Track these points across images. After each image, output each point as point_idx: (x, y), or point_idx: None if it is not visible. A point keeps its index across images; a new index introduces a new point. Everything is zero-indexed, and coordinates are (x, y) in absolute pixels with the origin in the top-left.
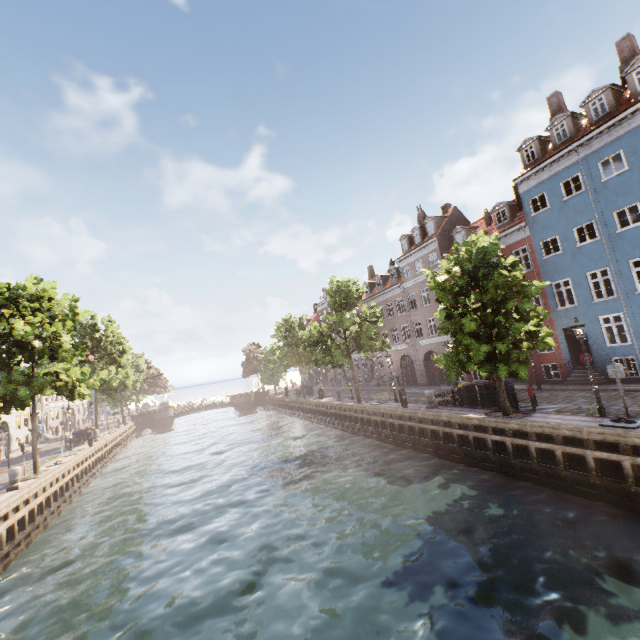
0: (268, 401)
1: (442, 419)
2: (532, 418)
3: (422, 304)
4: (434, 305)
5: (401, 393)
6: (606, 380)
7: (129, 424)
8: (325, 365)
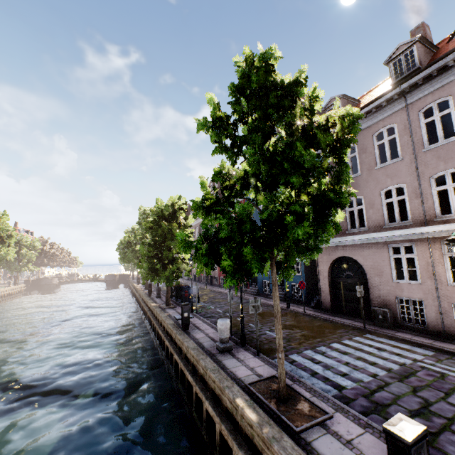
0: (127, 281)
1: (148, 304)
2: (169, 309)
3: None
4: None
5: (149, 286)
6: (260, 293)
7: (18, 285)
8: (125, 262)
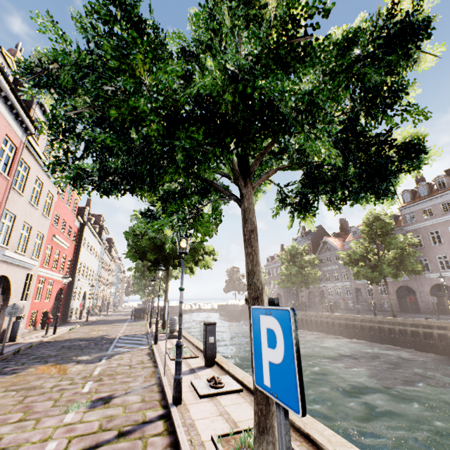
0: None
1: None
2: None
3: (430, 243)
4: (447, 244)
5: None
6: None
7: None
8: (369, 279)
